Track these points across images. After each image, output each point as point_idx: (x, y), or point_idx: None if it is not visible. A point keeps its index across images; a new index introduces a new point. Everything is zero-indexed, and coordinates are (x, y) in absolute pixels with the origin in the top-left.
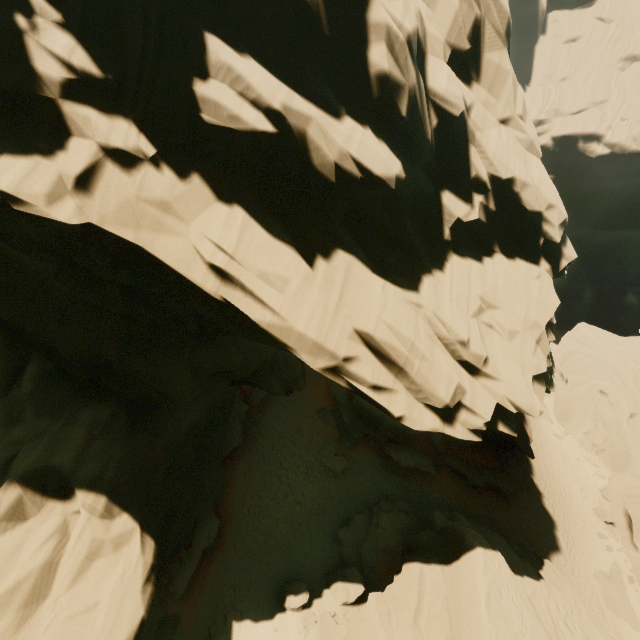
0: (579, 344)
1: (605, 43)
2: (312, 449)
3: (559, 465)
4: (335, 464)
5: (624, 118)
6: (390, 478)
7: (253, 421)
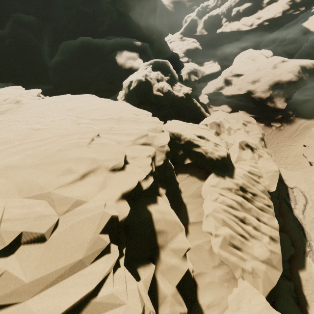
0: None
1: None
2: None
3: None
4: None
5: None
6: None
7: None
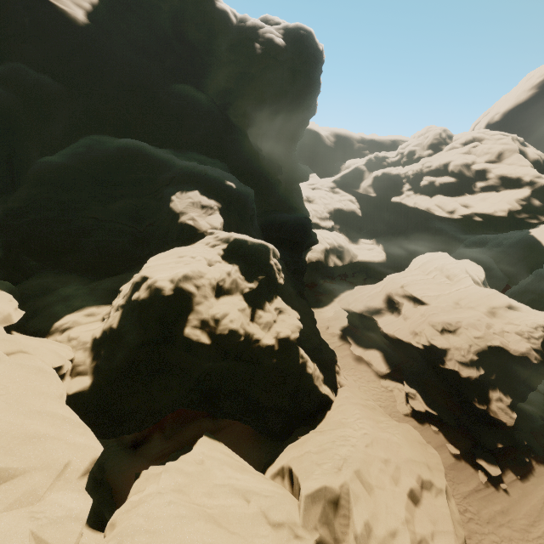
0: None
1: None
2: None
3: None
4: None
5: None
6: None
7: None
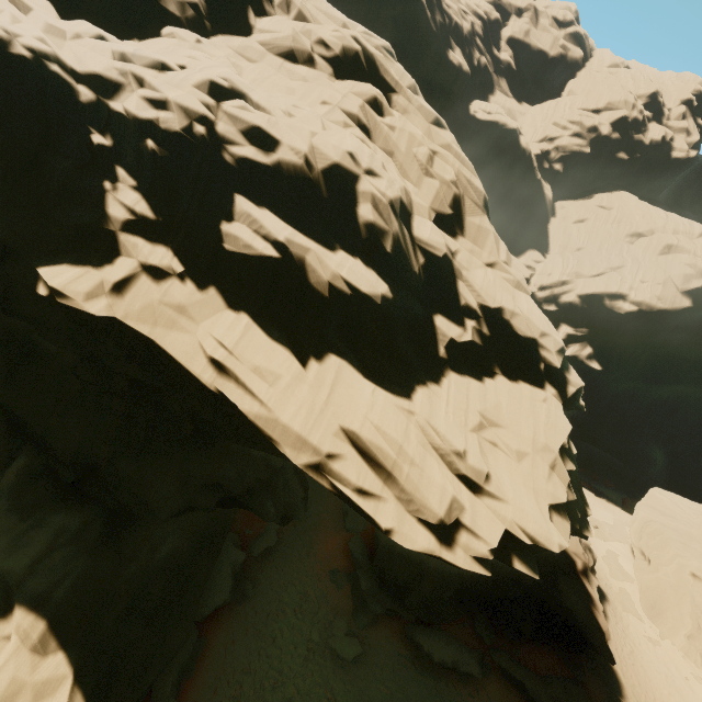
0: (655, 512)
1: (610, 223)
2: (318, 623)
3: (660, 686)
4: (345, 647)
5: (643, 281)
6: (419, 678)
7: (249, 577)
